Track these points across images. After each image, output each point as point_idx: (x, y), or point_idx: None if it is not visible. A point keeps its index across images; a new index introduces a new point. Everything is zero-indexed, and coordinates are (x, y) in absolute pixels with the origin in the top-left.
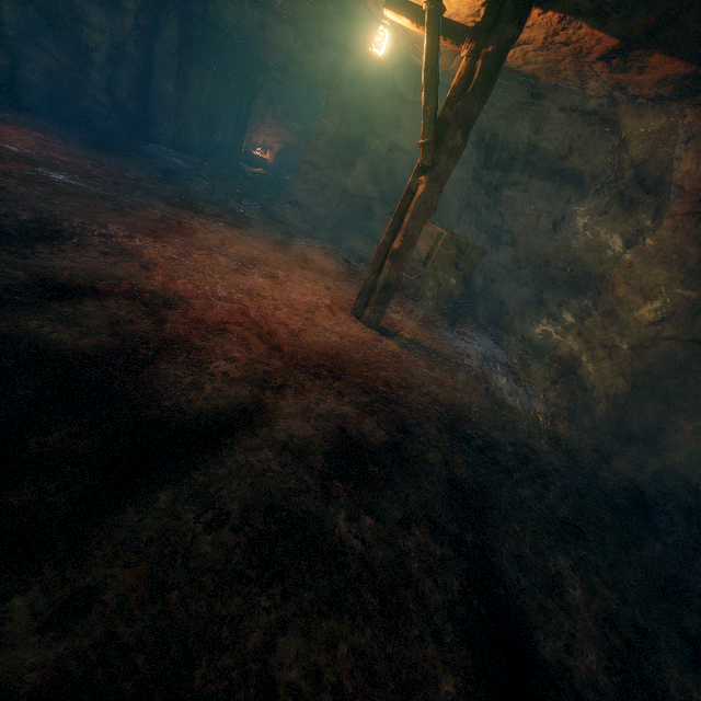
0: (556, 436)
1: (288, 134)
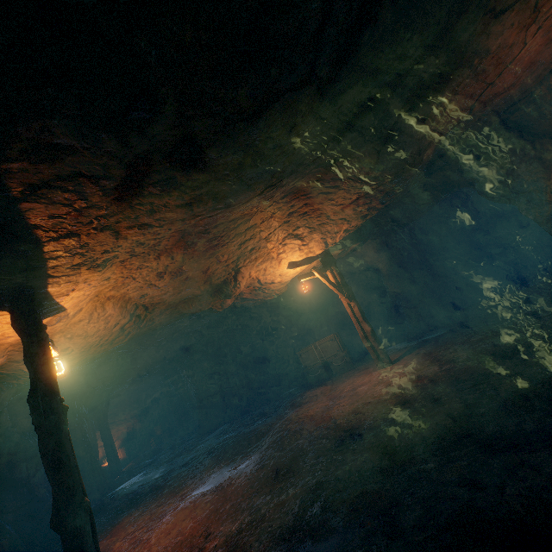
0: (459, 325)
1: (121, 427)
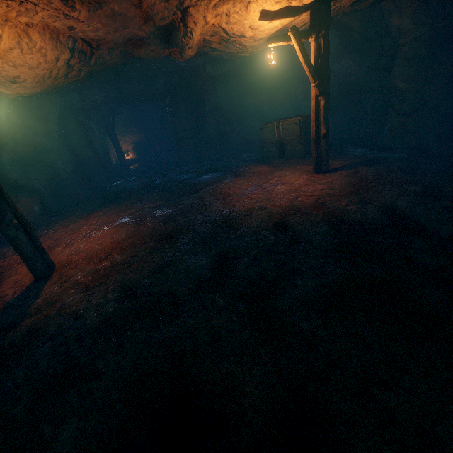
0: (431, 155)
1: (132, 137)
